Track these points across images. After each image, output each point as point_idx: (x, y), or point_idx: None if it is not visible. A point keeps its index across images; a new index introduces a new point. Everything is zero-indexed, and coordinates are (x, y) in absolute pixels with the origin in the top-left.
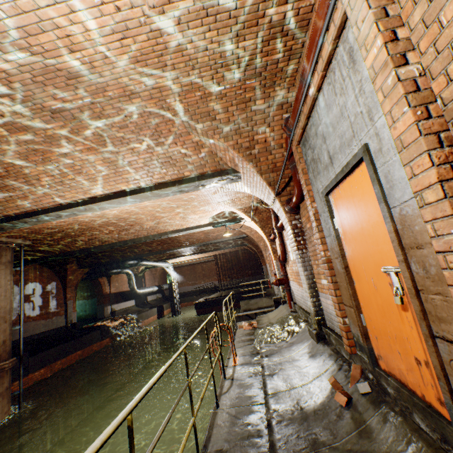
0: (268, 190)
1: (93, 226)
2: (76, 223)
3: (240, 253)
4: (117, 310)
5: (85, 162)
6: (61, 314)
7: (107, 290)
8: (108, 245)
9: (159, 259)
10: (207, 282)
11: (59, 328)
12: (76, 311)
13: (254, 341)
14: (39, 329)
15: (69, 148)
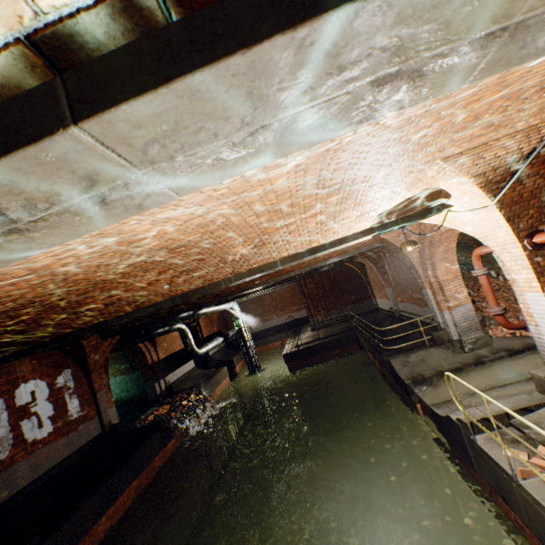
0: None
1: (107, 277)
2: (52, 280)
3: (334, 272)
4: (174, 383)
5: None
6: (92, 417)
7: (153, 358)
8: (150, 307)
9: (223, 301)
10: (281, 315)
11: (93, 441)
12: (113, 404)
13: None
14: (59, 455)
15: None
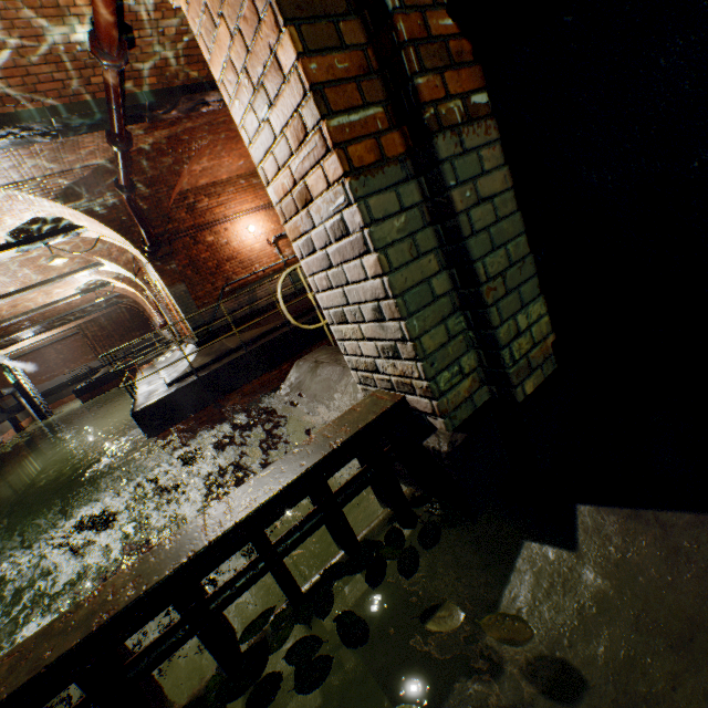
0: (130, 273)
1: None
2: None
3: (116, 314)
4: None
5: None
6: None
7: None
8: None
9: None
10: (76, 367)
11: None
12: None
13: (154, 366)
14: None
15: None
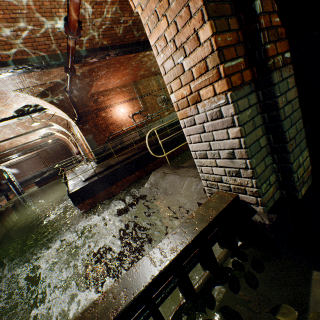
0: (65, 129)
1: None
2: None
3: (55, 147)
4: None
5: (2, 132)
6: None
7: None
8: None
9: None
10: (35, 171)
11: None
12: None
13: (73, 171)
14: None
15: (0, 130)
